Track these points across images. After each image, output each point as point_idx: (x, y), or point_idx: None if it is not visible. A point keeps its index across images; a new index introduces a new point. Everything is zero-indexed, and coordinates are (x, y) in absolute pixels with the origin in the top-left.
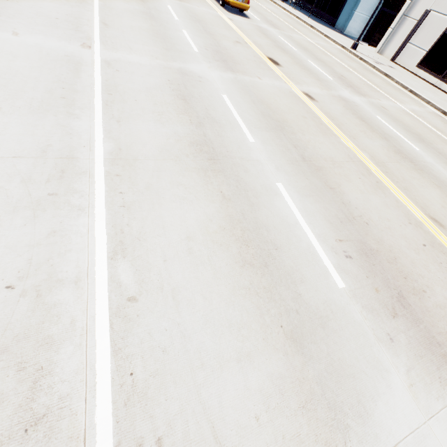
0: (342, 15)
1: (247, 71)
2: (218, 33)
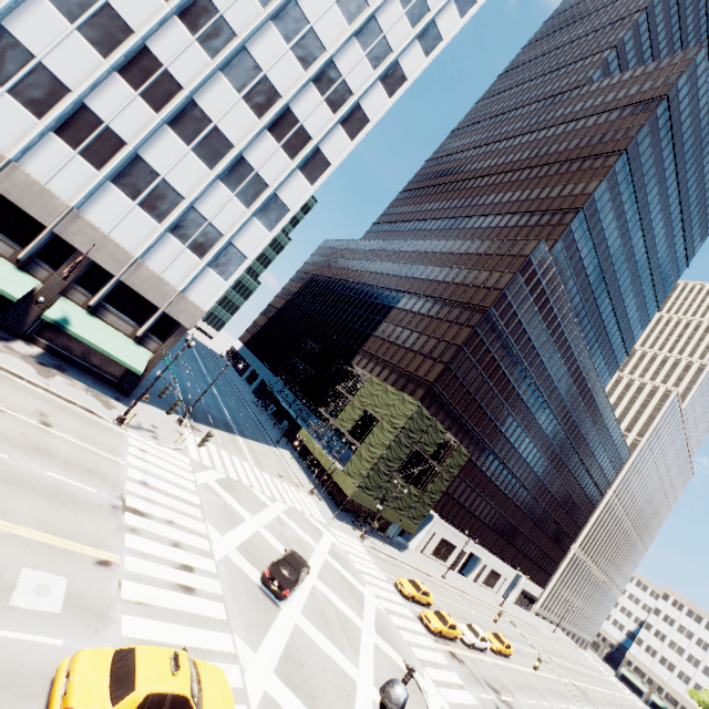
0: (392, 527)
1: (562, 690)
2: (549, 686)
